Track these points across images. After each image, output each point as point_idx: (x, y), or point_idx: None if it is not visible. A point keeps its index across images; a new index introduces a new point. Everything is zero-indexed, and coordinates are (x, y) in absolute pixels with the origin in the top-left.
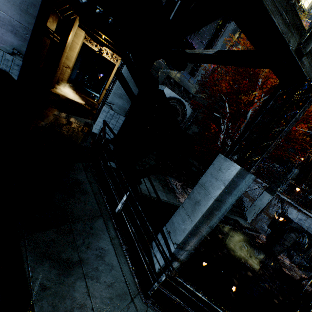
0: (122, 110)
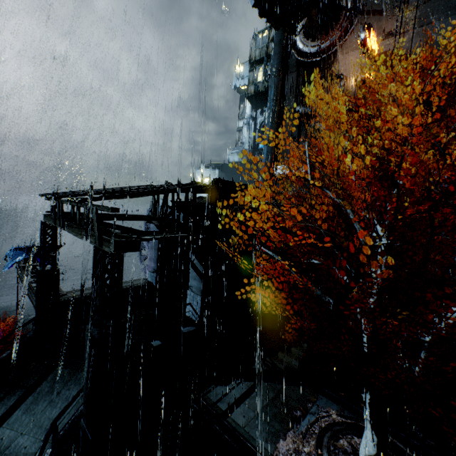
0: (198, 290)
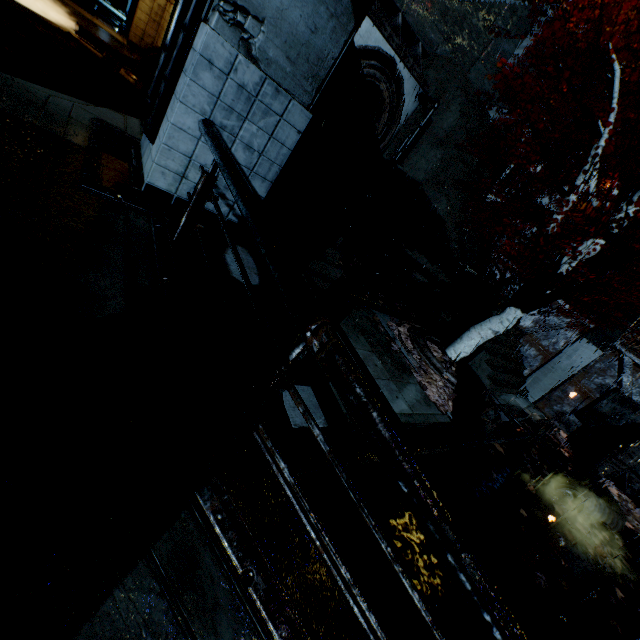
0: (300, 69)
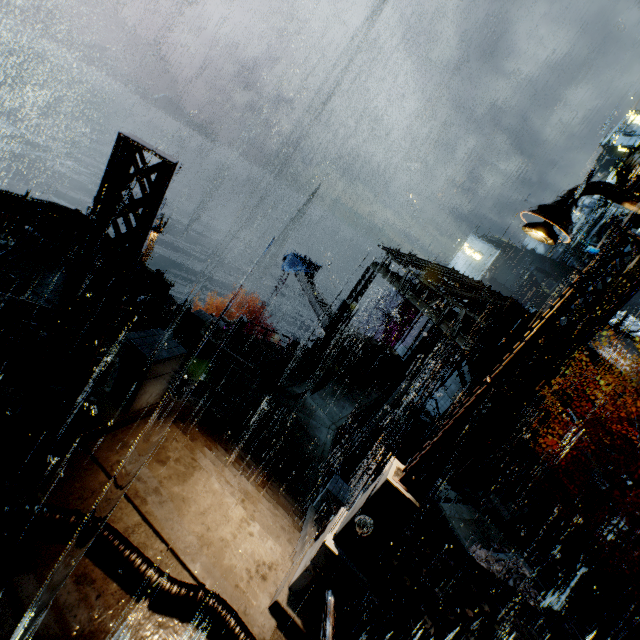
0: (452, 394)
